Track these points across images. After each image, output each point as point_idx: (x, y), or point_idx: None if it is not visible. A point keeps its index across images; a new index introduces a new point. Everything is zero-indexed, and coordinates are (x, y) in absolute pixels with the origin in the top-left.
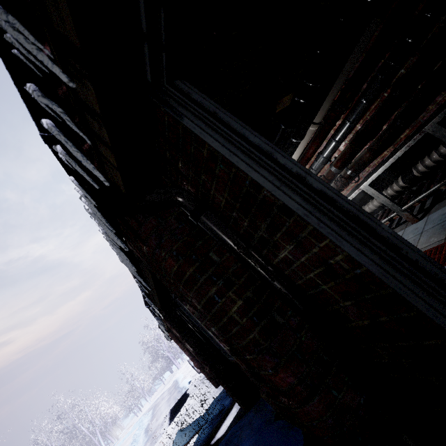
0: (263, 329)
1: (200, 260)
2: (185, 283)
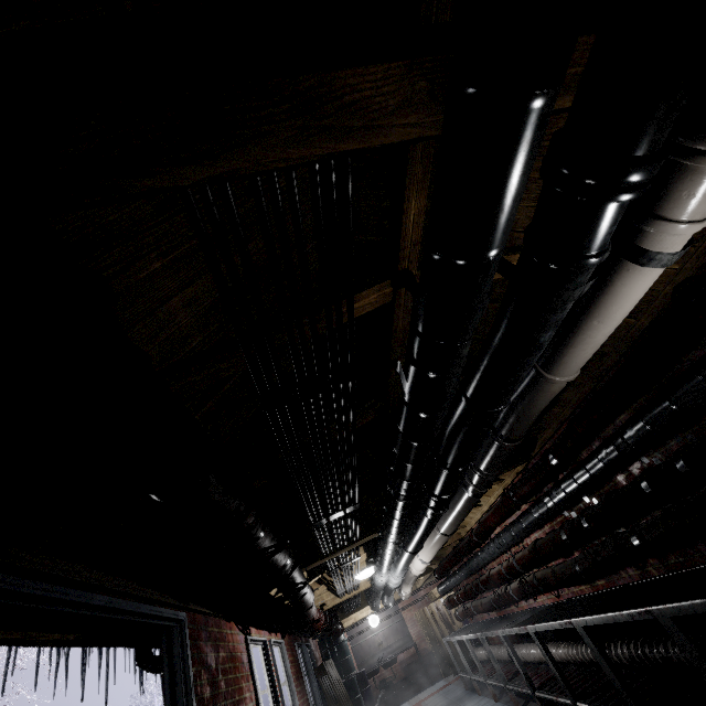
0: None
1: None
2: None
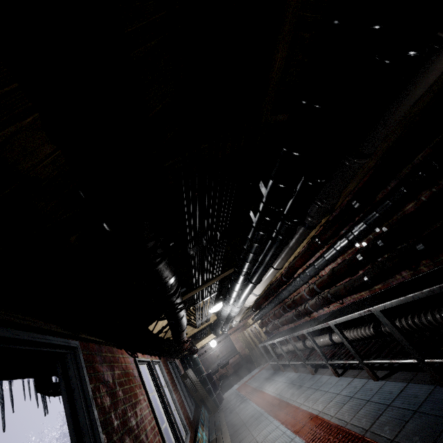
0: None
1: None
2: None
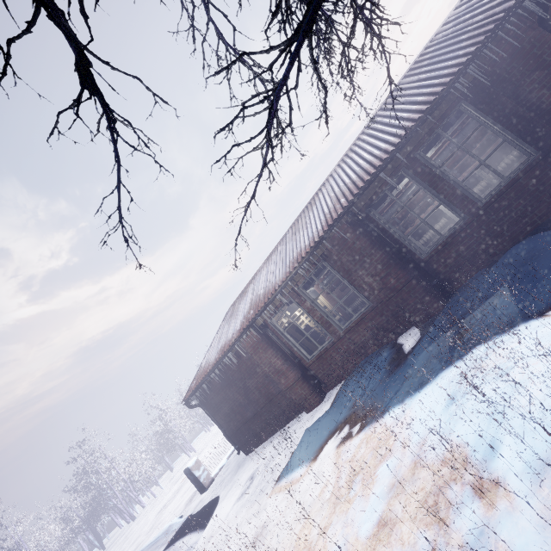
0: None
1: None
2: None
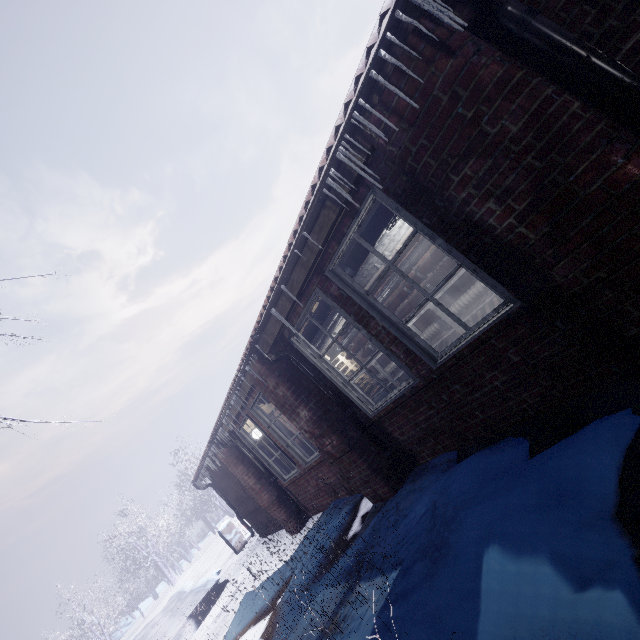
0: (607, 124)
1: (526, 69)
2: (511, 89)
